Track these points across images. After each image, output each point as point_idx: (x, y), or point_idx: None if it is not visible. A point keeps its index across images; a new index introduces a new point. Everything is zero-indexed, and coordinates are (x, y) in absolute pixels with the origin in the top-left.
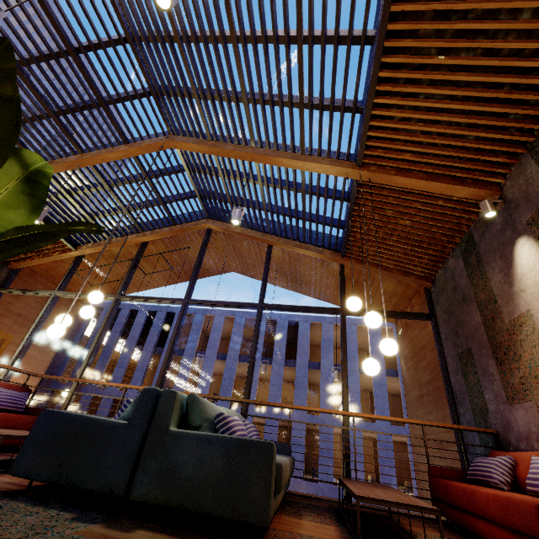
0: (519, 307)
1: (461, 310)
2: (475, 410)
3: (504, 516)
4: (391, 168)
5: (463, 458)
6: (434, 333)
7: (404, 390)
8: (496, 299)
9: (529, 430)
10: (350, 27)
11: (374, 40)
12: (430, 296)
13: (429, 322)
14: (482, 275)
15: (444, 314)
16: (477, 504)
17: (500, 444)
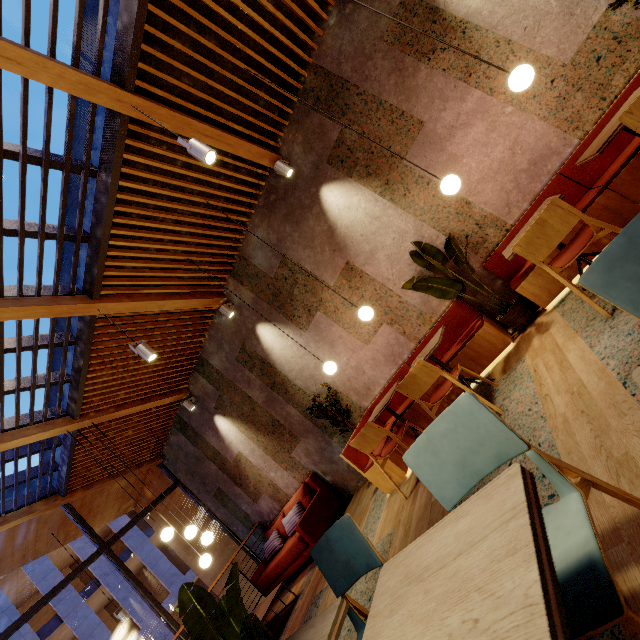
0: (234, 452)
1: (200, 467)
2: (242, 521)
3: (294, 555)
4: (108, 407)
5: (252, 554)
6: (188, 494)
7: (181, 556)
8: (220, 452)
9: (270, 508)
10: (53, 342)
11: (75, 342)
12: (167, 468)
13: (176, 488)
14: (204, 441)
15: (187, 476)
16: (283, 564)
17: (264, 526)
